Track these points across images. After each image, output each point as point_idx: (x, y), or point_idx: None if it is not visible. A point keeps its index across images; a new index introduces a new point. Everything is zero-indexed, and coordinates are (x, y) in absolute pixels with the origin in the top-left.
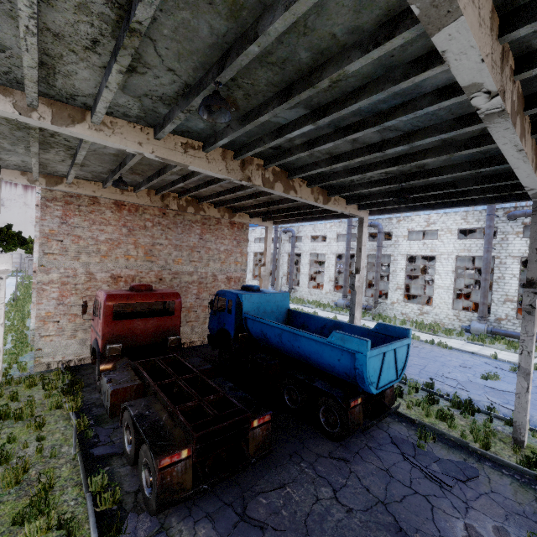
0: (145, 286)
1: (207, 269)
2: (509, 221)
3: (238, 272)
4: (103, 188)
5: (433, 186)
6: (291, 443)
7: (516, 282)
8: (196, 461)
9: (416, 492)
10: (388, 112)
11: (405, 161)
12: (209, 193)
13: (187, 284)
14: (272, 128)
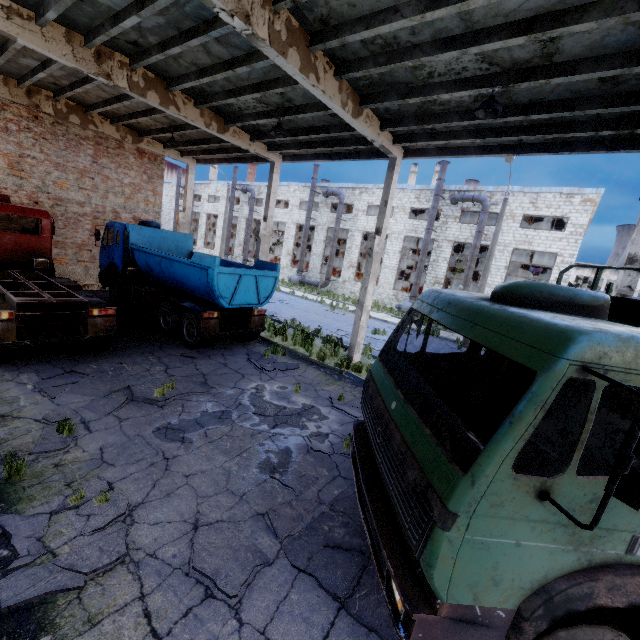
0: None
1: (105, 203)
2: (452, 205)
3: (150, 214)
4: None
5: (314, 129)
6: (150, 348)
7: (446, 265)
8: (23, 328)
9: (238, 372)
10: (212, 22)
11: (264, 88)
12: (95, 100)
13: (77, 215)
14: (109, 13)
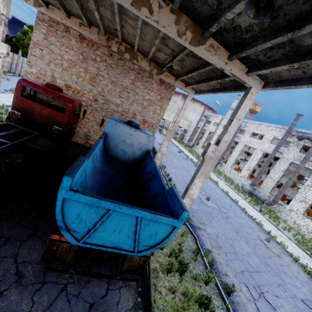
0: (53, 86)
1: (130, 107)
2: None
3: (154, 119)
4: (68, 18)
5: None
6: (22, 231)
7: None
8: None
9: None
10: None
11: None
12: (135, 40)
13: (113, 111)
14: None
